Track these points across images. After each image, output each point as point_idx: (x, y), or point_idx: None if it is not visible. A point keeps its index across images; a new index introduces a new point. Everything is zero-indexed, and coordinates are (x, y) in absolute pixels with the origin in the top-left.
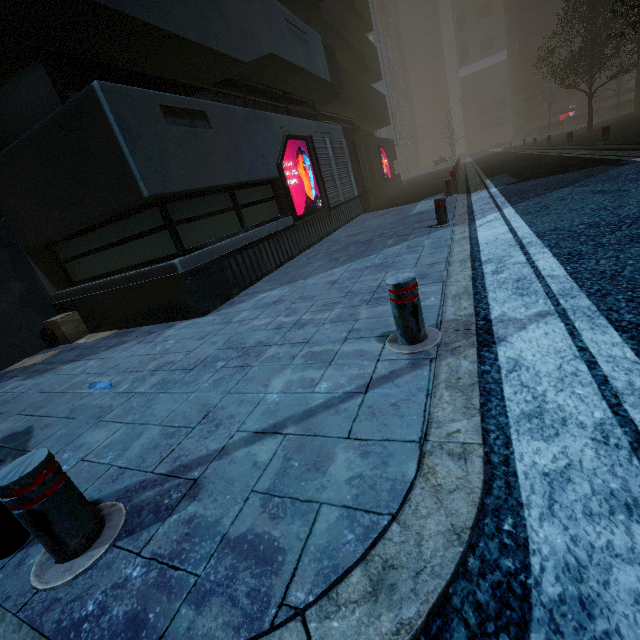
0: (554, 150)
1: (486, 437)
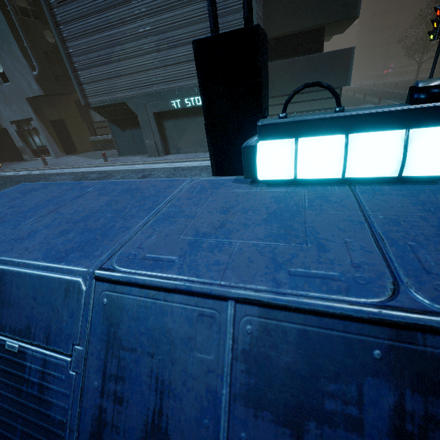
0: (405, 91)
1: None
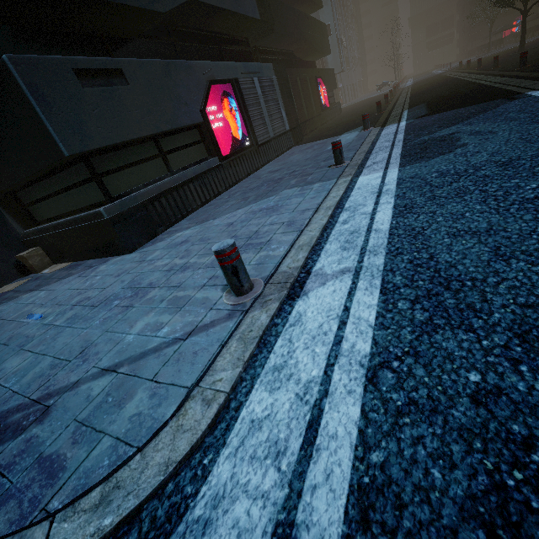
0: (479, 75)
1: (238, 385)
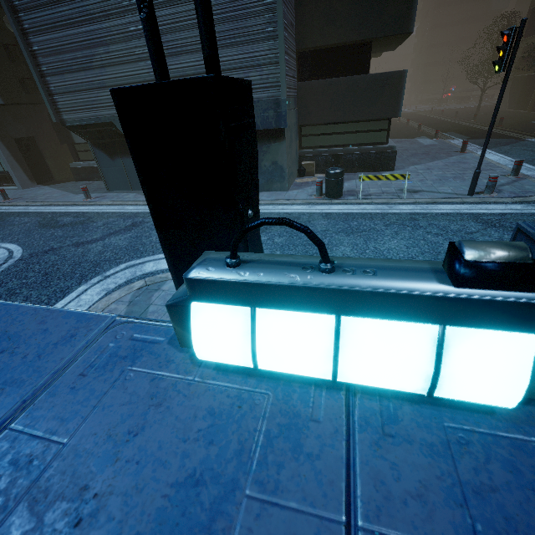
0: (466, 123)
1: None
